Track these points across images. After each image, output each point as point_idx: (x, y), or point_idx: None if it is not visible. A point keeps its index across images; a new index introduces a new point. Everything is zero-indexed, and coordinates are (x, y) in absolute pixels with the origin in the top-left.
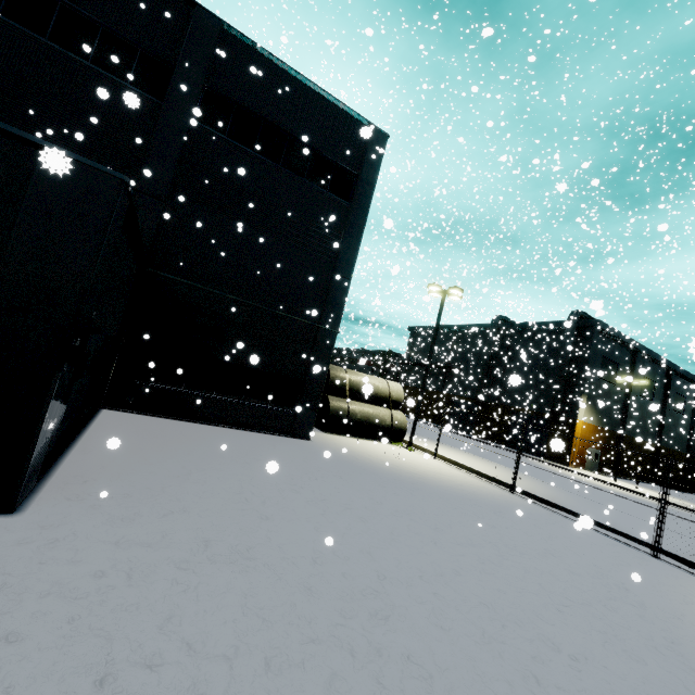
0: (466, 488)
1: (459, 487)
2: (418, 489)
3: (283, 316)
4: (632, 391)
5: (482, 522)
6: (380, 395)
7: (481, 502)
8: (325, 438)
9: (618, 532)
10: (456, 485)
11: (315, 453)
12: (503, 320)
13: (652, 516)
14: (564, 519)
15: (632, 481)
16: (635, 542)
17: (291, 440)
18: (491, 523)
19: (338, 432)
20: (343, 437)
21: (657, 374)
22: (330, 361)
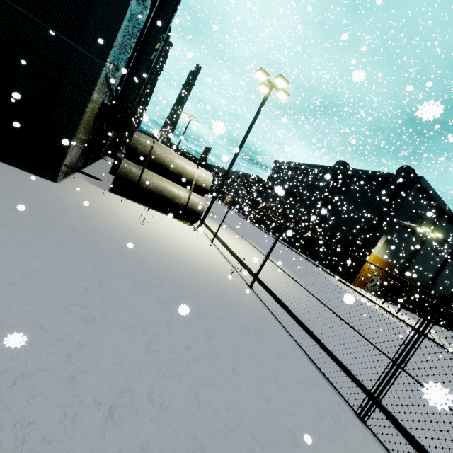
0: (188, 268)
1: (179, 265)
2: (84, 247)
3: (22, 14)
4: (426, 243)
5: (81, 311)
6: (185, 176)
7: (172, 285)
8: (93, 191)
9: (337, 362)
10: (177, 263)
11: (9, 182)
12: (344, 166)
13: (396, 341)
14: (277, 330)
15: (397, 307)
16: (351, 380)
17: (17, 171)
18: (101, 316)
19: (128, 196)
20: (128, 200)
21: (452, 236)
22: (90, 98)
